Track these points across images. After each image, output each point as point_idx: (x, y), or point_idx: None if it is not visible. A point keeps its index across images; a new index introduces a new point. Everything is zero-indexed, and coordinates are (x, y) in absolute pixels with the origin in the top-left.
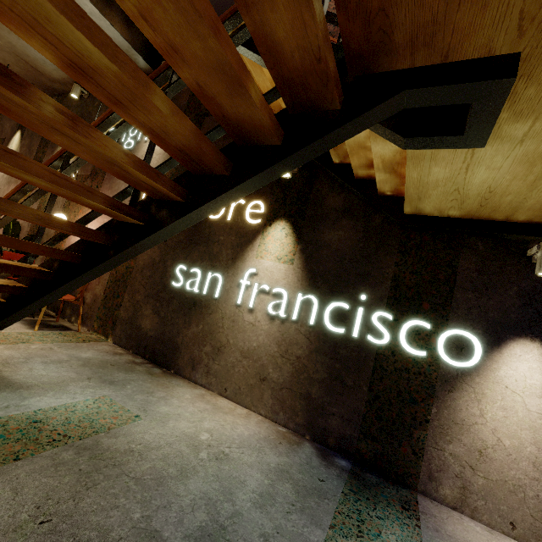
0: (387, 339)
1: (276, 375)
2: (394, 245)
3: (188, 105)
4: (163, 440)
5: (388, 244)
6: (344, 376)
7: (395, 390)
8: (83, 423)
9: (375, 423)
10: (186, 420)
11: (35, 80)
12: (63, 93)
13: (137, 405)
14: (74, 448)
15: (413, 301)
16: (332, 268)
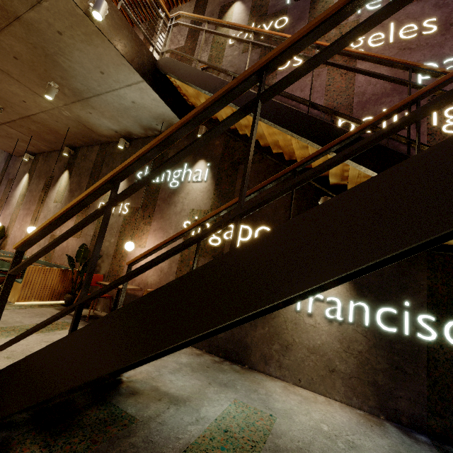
0: (434, 336)
1: (343, 367)
2: (422, 263)
3: (222, 155)
4: (307, 435)
5: (417, 262)
6: (403, 366)
7: (449, 376)
8: (251, 428)
9: (439, 403)
10: (300, 413)
11: (86, 135)
12: (105, 143)
13: (260, 404)
14: (269, 451)
15: (449, 305)
16: (374, 281)
